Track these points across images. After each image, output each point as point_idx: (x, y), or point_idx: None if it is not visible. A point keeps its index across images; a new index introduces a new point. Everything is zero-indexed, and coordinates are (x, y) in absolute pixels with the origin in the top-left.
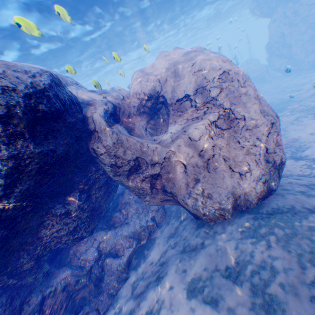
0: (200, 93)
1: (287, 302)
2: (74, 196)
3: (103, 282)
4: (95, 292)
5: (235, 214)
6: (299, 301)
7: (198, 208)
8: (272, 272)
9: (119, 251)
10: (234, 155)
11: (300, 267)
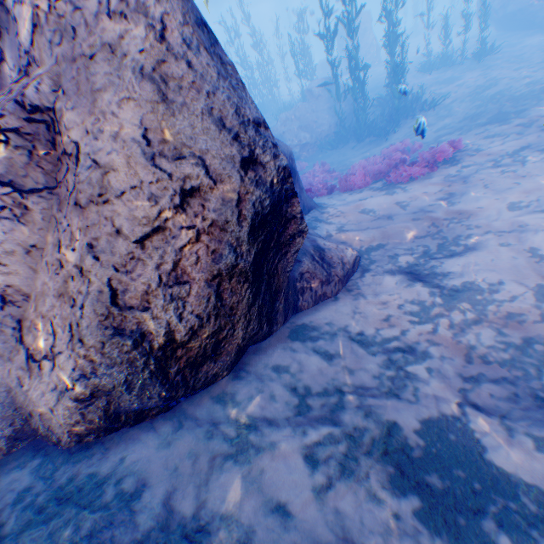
0: (7, 31)
1: None
2: None
3: None
4: None
5: (20, 454)
6: None
7: None
8: None
9: None
10: (41, 290)
11: None
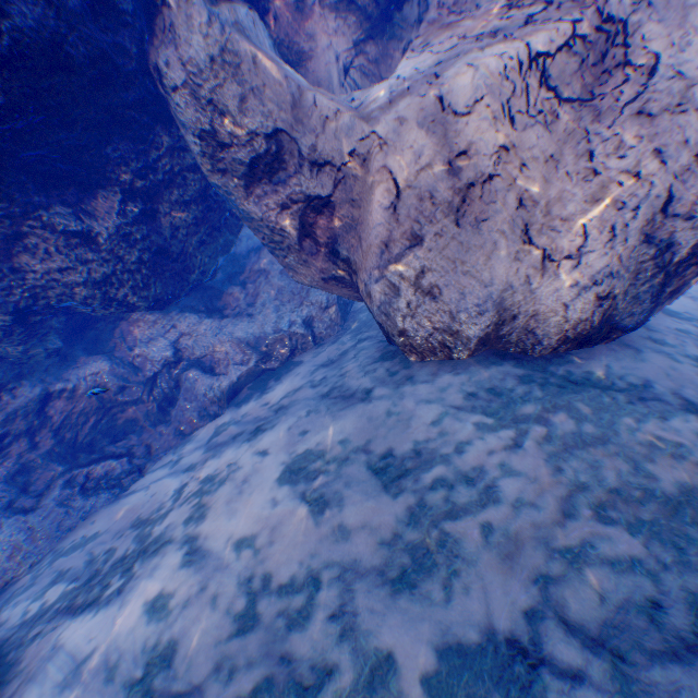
0: None
1: (475, 564)
2: (108, 201)
3: (175, 408)
4: (158, 419)
5: (481, 357)
6: (507, 573)
7: (393, 316)
8: (485, 497)
9: (217, 364)
10: (557, 198)
11: (563, 510)
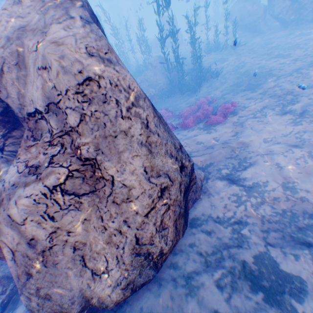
0: (55, 114)
1: None
2: None
3: None
4: None
5: None
6: None
7: (34, 310)
8: None
9: None
10: (93, 240)
11: None
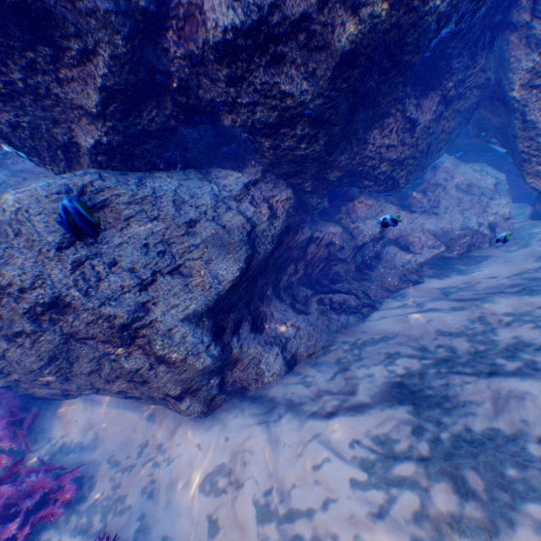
0: None
1: None
2: (430, 101)
3: (371, 271)
4: (355, 276)
5: None
6: None
7: None
8: None
9: (410, 244)
10: None
11: None
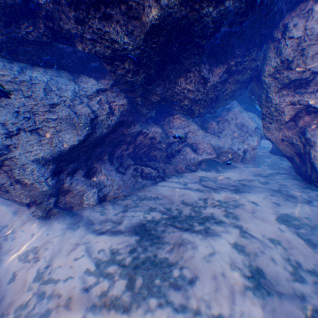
0: None
1: None
2: (219, 70)
3: (173, 159)
4: (164, 160)
5: None
6: None
7: None
8: None
9: (198, 150)
10: None
11: None
